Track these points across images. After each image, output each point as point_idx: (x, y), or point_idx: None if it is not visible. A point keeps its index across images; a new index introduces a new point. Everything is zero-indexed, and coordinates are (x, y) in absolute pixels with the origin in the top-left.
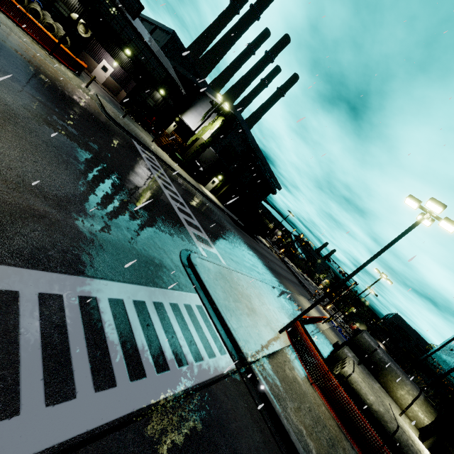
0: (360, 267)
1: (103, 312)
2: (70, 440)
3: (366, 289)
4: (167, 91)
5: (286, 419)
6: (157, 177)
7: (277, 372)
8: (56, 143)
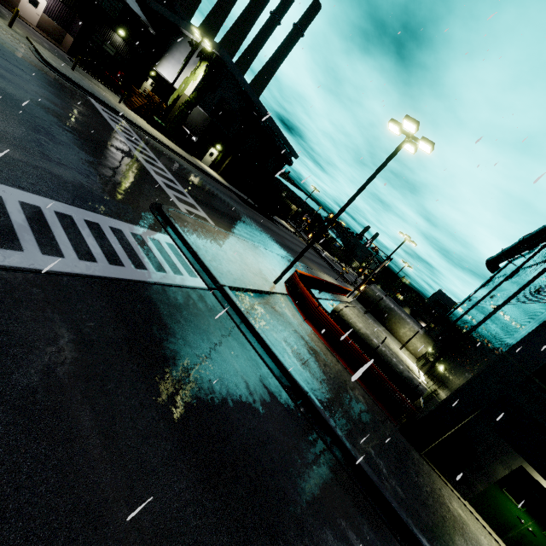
0: (346, 204)
1: (49, 217)
2: (20, 268)
3: (390, 255)
4: (128, 31)
5: (265, 332)
6: (126, 139)
7: (265, 307)
8: None
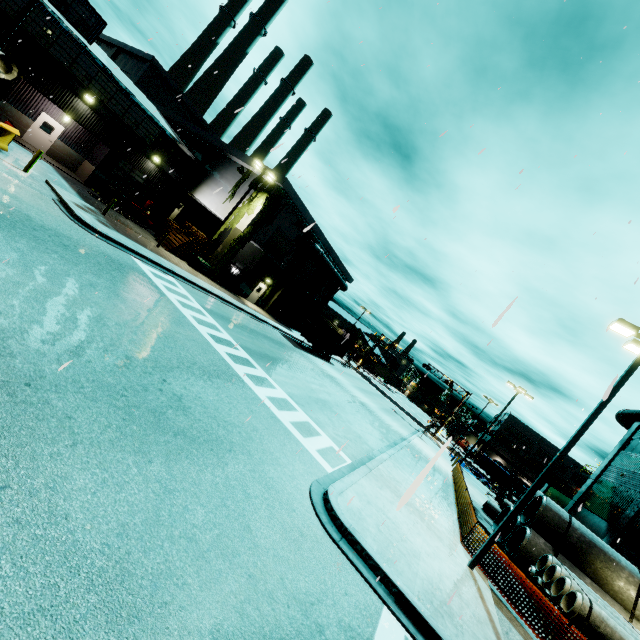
0: (573, 439)
1: None
2: None
3: (501, 412)
4: (164, 156)
5: None
6: (197, 324)
7: None
8: (25, 368)
